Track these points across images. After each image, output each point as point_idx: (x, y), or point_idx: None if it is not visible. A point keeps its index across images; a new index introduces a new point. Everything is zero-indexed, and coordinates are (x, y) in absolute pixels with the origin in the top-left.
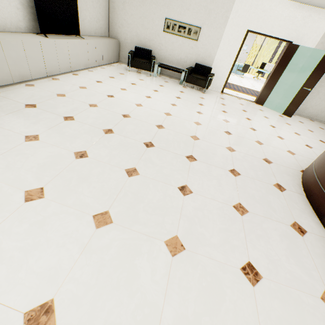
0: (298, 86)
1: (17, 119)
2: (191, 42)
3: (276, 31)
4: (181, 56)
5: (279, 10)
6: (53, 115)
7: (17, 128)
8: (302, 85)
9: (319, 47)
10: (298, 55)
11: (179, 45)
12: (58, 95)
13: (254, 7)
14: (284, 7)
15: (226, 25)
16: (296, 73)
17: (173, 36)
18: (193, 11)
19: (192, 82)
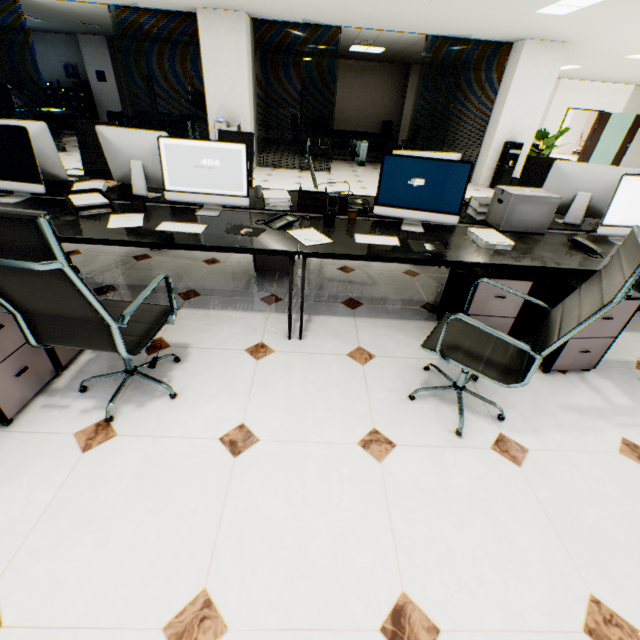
0: (612, 145)
1: None
2: None
3: (591, 105)
4: None
5: (592, 90)
6: None
7: None
8: (621, 143)
9: (625, 112)
10: (610, 120)
11: None
12: None
13: (572, 91)
14: (596, 87)
15: (549, 107)
16: (610, 135)
17: None
18: None
19: None
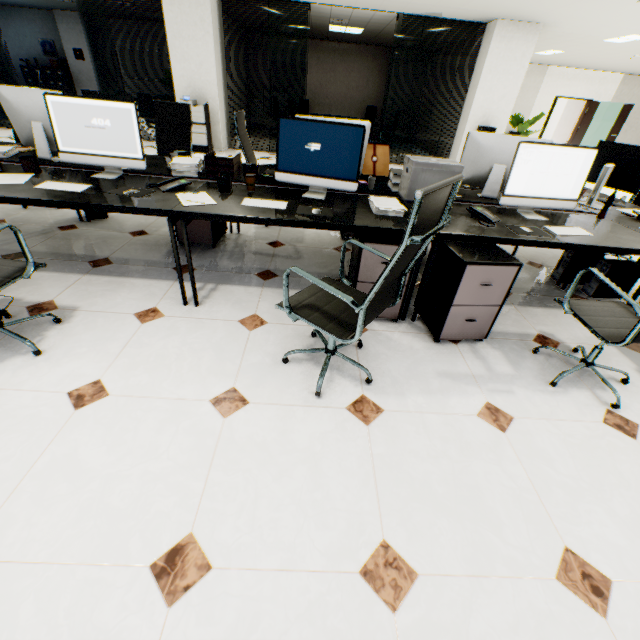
0: (600, 135)
1: None
2: None
3: (579, 93)
4: None
5: (580, 78)
6: None
7: None
8: (608, 133)
9: (613, 101)
10: (598, 110)
11: None
12: None
13: (560, 78)
14: (584, 75)
15: (537, 95)
16: (598, 125)
17: None
18: None
19: None
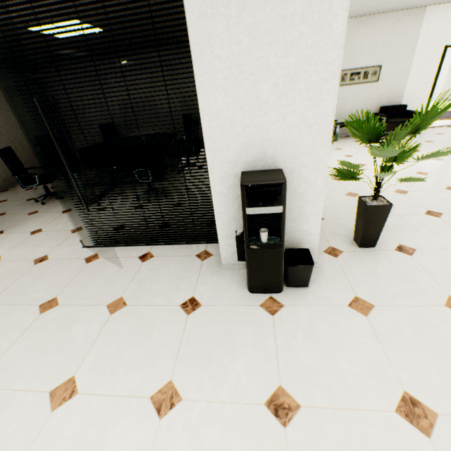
0: None
1: (411, 234)
2: (369, 86)
3: None
4: (356, 106)
5: None
6: (413, 216)
7: (440, 243)
8: None
9: None
10: None
11: (352, 95)
12: (351, 196)
13: (449, 19)
14: None
15: (414, 51)
16: None
17: (343, 88)
18: (367, 52)
19: (393, 128)
